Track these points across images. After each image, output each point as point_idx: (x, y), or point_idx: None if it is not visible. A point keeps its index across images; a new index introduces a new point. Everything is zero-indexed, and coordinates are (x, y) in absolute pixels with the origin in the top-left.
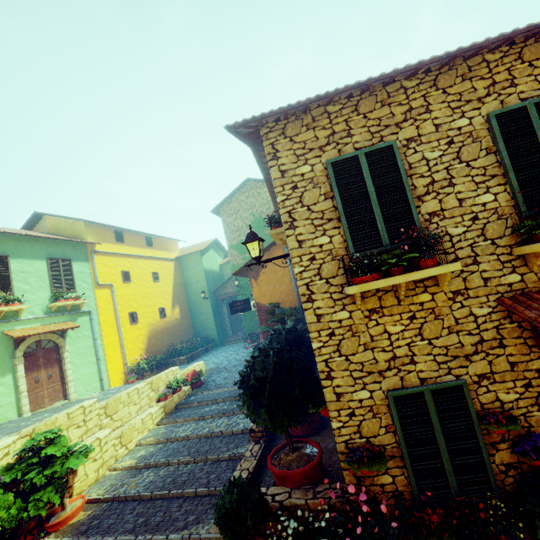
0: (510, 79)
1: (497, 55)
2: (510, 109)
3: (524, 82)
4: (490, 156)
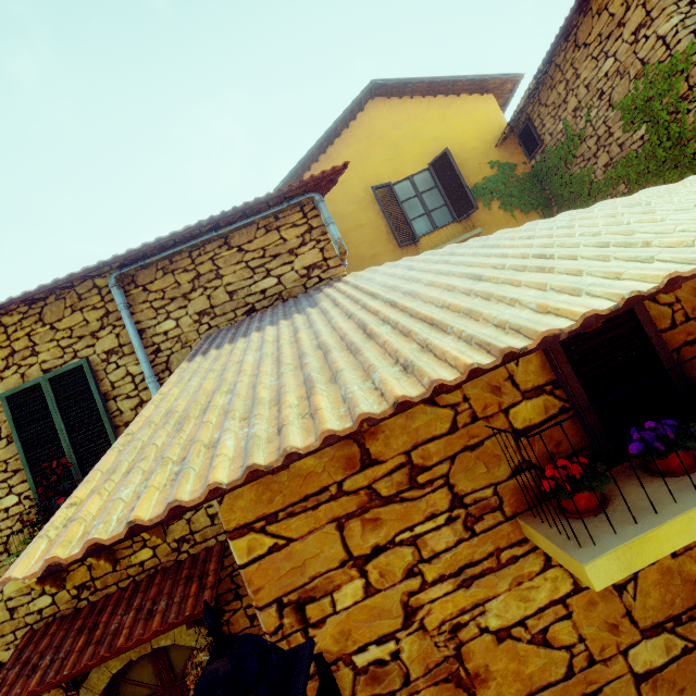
0: (31, 346)
1: (16, 317)
2: (22, 388)
3: (46, 349)
4: (13, 445)
